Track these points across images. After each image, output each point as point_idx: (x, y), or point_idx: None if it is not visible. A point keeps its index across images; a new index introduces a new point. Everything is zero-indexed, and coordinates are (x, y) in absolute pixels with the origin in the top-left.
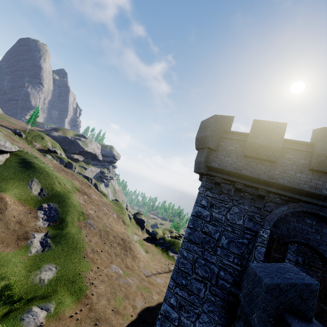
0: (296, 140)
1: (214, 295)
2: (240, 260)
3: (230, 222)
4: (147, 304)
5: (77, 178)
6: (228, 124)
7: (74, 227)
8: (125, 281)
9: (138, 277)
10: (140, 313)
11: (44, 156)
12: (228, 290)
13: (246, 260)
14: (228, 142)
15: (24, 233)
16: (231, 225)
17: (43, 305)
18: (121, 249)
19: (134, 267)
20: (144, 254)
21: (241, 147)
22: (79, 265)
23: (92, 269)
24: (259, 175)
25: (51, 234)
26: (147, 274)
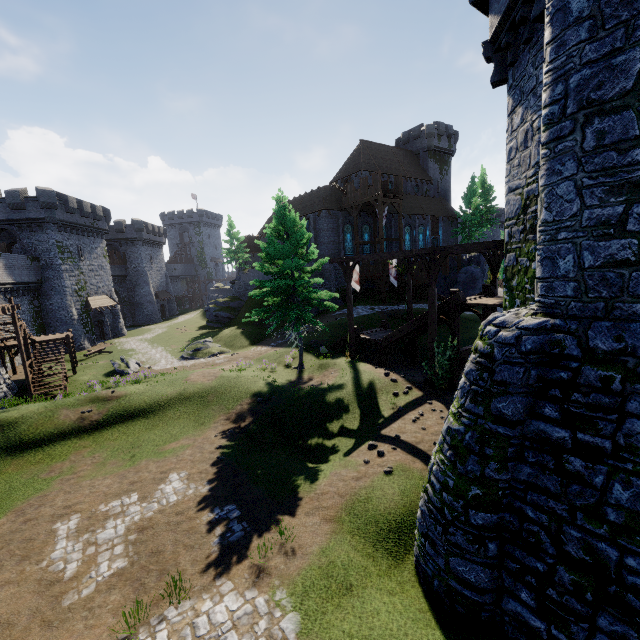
0: None
1: None
2: None
3: None
4: None
5: None
6: None
7: None
8: None
9: None
10: None
11: None
12: None
13: None
14: None
15: None
16: None
17: None
18: None
19: None
20: None
21: None
22: None
23: None
24: None
25: None
26: None
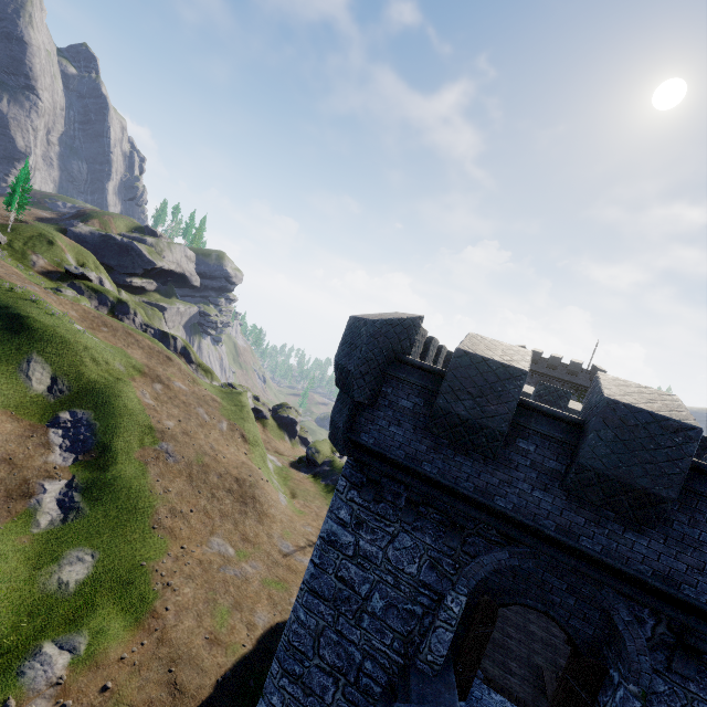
0: (547, 409)
1: (351, 702)
2: (404, 646)
3: (392, 565)
4: (278, 616)
5: (140, 341)
6: (405, 340)
7: (131, 463)
8: (239, 571)
9: (266, 558)
10: (262, 639)
11: (57, 293)
12: (376, 699)
13: (415, 647)
14: (401, 388)
15: (22, 484)
16: (395, 571)
17: (65, 640)
18: (234, 501)
19: (259, 539)
20: (285, 504)
21: (428, 407)
22: (142, 546)
23: (169, 551)
24: (456, 481)
25: (82, 482)
26: (286, 549)
